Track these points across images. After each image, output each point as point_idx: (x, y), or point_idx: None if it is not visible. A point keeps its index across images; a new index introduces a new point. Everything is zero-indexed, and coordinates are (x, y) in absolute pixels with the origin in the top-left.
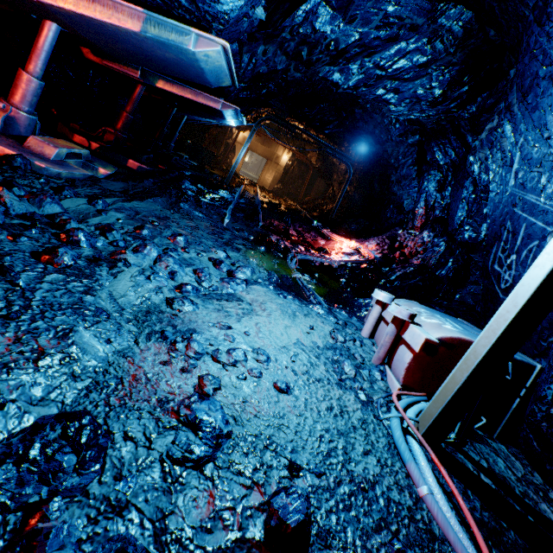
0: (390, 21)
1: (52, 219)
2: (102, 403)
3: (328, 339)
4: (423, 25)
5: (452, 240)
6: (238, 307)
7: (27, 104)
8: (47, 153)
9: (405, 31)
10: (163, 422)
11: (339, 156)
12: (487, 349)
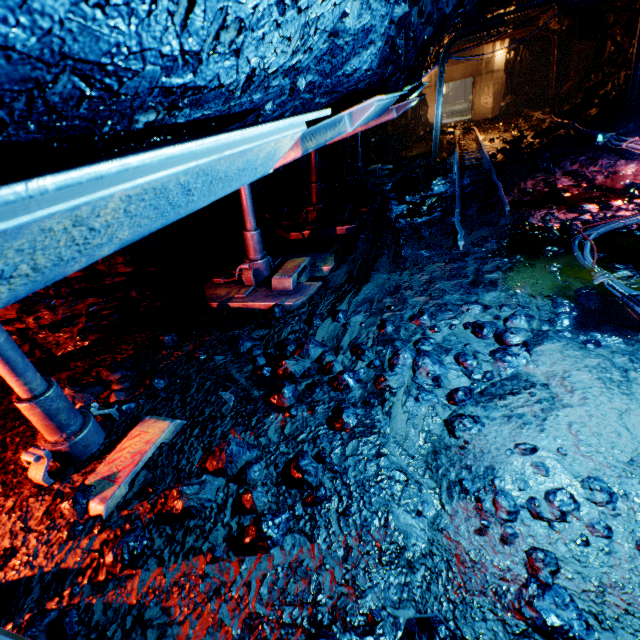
0: None
1: (320, 363)
2: (444, 599)
3: None
4: None
5: None
6: (531, 400)
7: (258, 253)
8: (286, 286)
9: None
10: (510, 625)
11: None
12: None
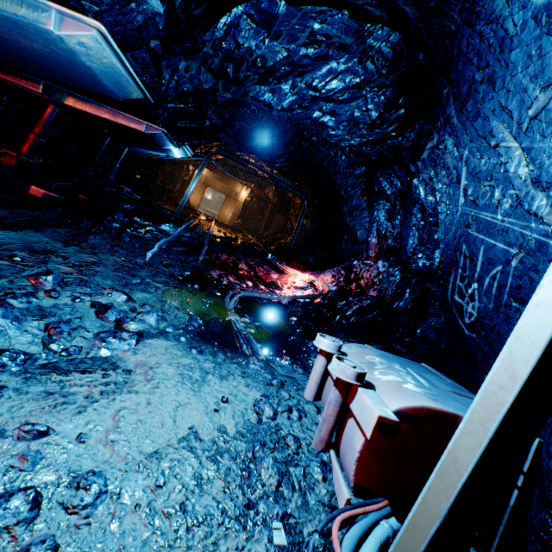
0: (317, 38)
1: None
2: None
3: (250, 415)
4: (352, 45)
5: (407, 269)
6: (100, 381)
7: None
8: None
9: (334, 50)
10: None
11: (292, 190)
12: (476, 458)
